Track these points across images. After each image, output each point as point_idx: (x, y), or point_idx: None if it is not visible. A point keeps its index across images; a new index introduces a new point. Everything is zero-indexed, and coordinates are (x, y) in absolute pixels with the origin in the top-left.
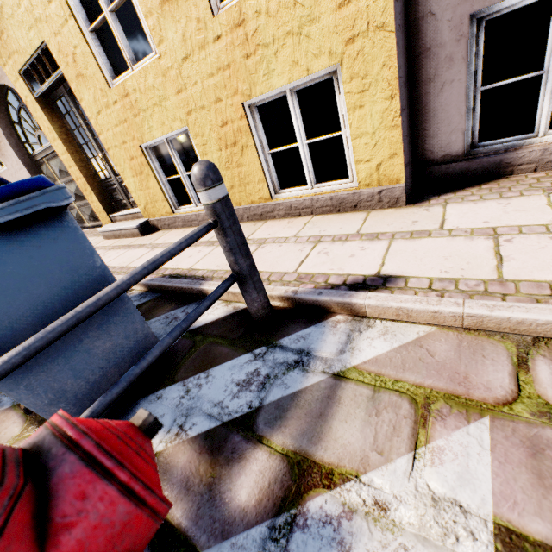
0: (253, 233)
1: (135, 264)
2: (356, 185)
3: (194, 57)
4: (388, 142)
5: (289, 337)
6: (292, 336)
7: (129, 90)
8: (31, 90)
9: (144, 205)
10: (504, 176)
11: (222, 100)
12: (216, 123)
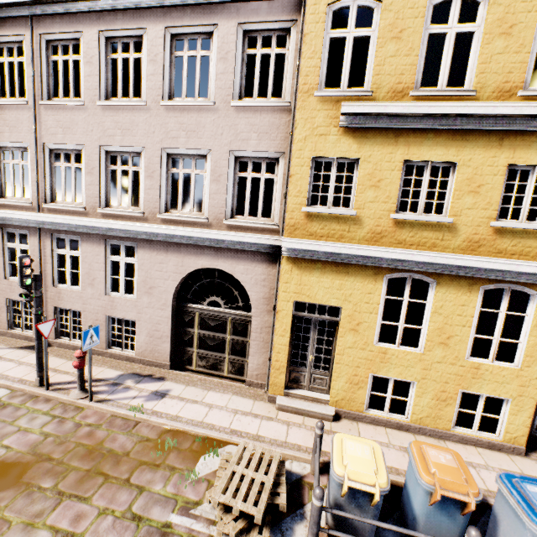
0: None
1: (388, 463)
2: (500, 439)
3: (444, 364)
4: (522, 430)
5: None
6: None
7: (389, 352)
8: (293, 309)
9: (338, 399)
10: None
11: (449, 383)
12: (438, 389)
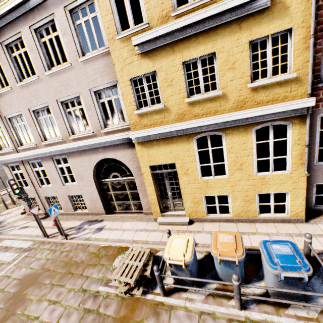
0: (256, 229)
1: None
2: (288, 216)
3: (243, 180)
4: (301, 208)
5: (319, 269)
6: (320, 269)
7: (209, 181)
8: (150, 170)
9: (189, 212)
10: (322, 214)
11: (249, 191)
12: (243, 195)
